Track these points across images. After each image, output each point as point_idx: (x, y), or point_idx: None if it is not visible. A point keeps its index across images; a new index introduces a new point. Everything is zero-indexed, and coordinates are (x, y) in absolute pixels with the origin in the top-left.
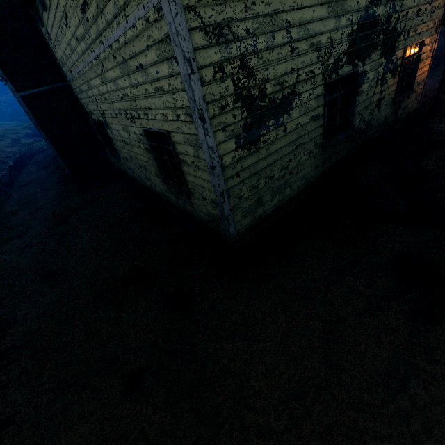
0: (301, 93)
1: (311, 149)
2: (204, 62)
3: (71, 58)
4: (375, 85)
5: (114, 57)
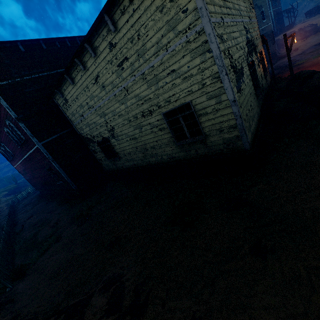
0: (243, 68)
1: (253, 96)
2: (221, 49)
3: (88, 104)
4: (258, 67)
5: (144, 79)
